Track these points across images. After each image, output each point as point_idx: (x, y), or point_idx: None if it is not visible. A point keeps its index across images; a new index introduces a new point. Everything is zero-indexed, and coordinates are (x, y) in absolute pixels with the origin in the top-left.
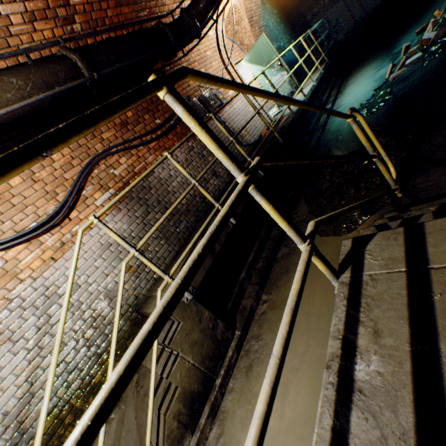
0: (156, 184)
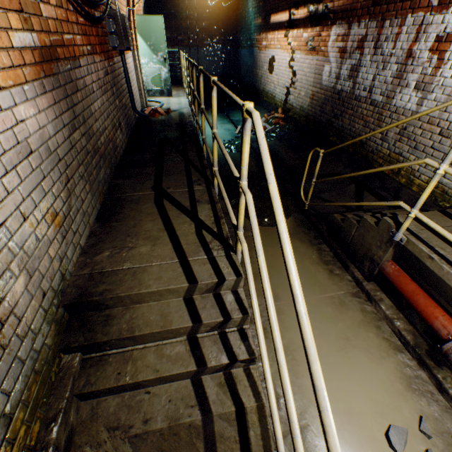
0: (82, 87)
